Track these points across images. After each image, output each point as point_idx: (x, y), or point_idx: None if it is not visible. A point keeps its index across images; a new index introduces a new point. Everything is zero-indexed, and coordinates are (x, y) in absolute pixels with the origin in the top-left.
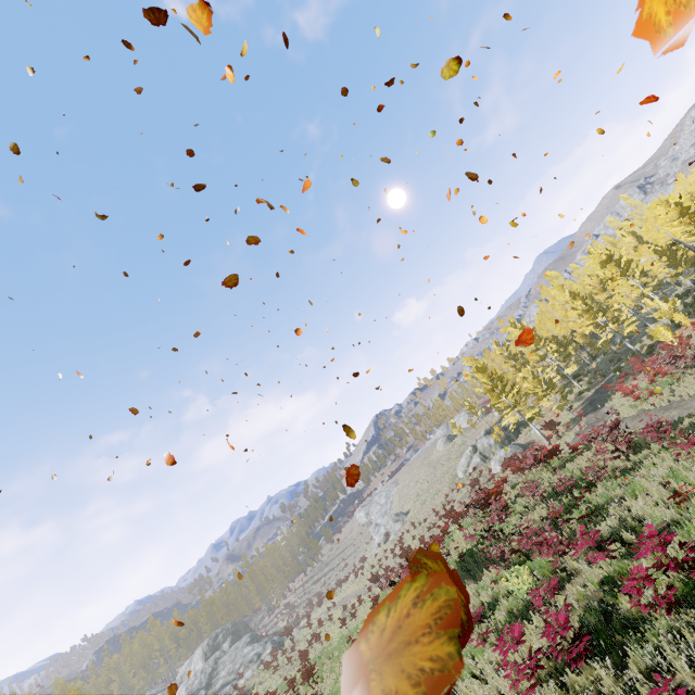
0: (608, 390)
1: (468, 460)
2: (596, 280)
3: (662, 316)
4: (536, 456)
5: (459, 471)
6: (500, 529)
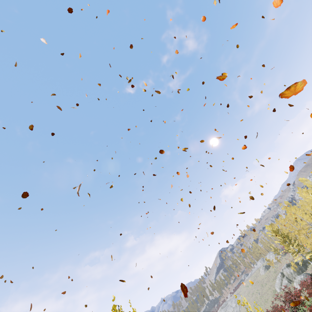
0: None
1: (280, 281)
2: None
3: None
4: None
5: (277, 288)
6: (301, 311)
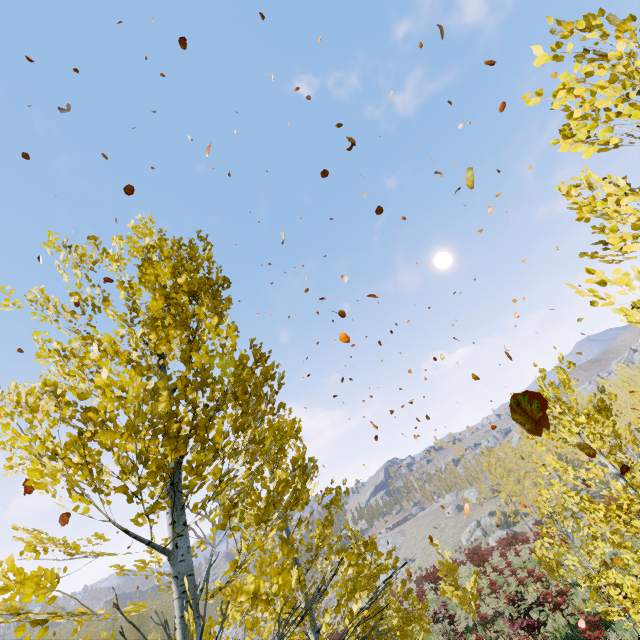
0: None
1: (472, 531)
2: None
3: None
4: (513, 538)
5: (463, 538)
6: (483, 570)
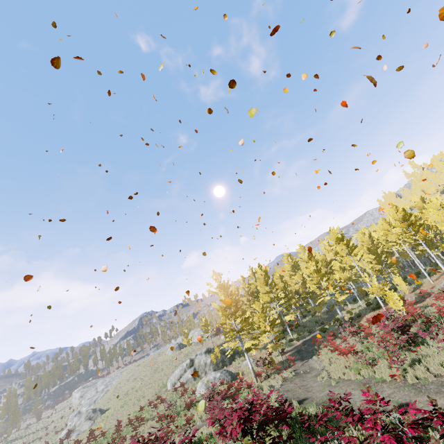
0: (315, 344)
1: (181, 373)
2: (323, 257)
3: (374, 293)
4: None
5: (169, 382)
6: None
